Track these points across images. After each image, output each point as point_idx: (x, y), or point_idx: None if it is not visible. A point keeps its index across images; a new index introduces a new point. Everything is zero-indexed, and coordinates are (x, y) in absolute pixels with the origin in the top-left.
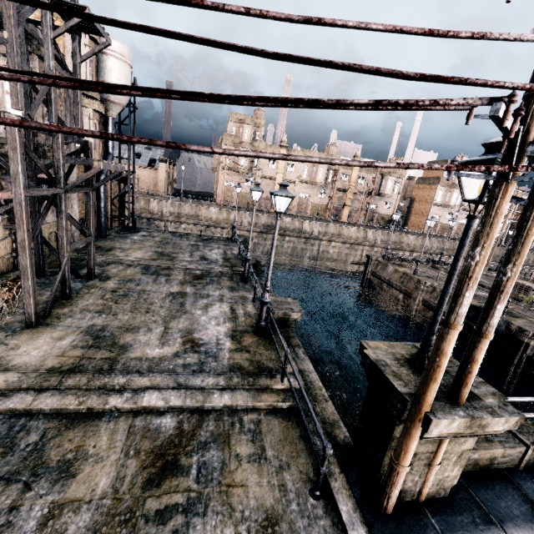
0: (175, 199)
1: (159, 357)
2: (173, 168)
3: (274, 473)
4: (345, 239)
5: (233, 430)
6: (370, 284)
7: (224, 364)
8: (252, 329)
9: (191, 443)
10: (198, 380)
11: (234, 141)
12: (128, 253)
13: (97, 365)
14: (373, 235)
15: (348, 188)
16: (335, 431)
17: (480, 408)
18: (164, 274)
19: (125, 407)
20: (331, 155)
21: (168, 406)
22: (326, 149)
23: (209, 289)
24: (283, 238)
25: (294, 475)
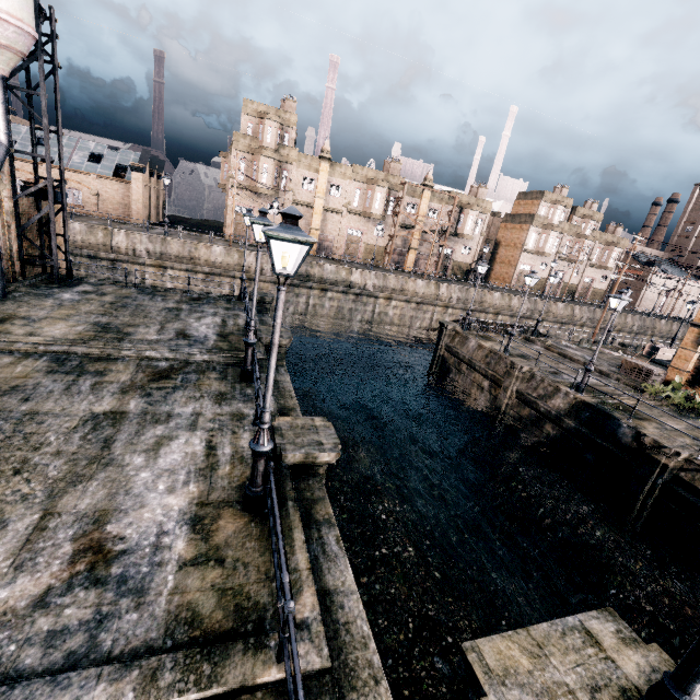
0: (158, 231)
1: None
2: (157, 182)
3: None
4: (409, 297)
5: None
6: (444, 363)
7: (157, 613)
8: (241, 494)
9: None
10: None
11: (250, 145)
12: (36, 327)
13: None
14: (447, 292)
15: (415, 224)
16: None
17: None
18: (94, 372)
19: None
20: (393, 176)
21: None
22: (386, 167)
23: (175, 400)
24: (323, 293)
25: None
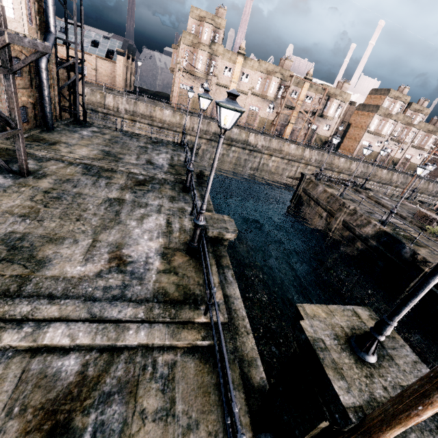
0: (132, 97)
1: (79, 277)
2: (131, 63)
3: (180, 436)
4: (284, 155)
5: (143, 376)
6: (300, 199)
7: (149, 288)
8: (185, 246)
9: (92, 395)
10: (116, 310)
11: (192, 41)
12: (72, 149)
13: (3, 285)
14: (309, 154)
15: (295, 106)
16: (252, 372)
17: (436, 431)
18: (106, 177)
19: (22, 345)
20: (285, 70)
21: (74, 345)
22: (281, 63)
23: (148, 197)
24: (229, 147)
25: (201, 437)
